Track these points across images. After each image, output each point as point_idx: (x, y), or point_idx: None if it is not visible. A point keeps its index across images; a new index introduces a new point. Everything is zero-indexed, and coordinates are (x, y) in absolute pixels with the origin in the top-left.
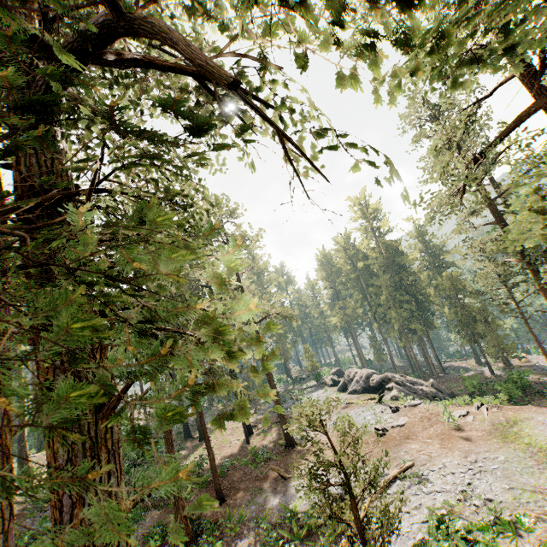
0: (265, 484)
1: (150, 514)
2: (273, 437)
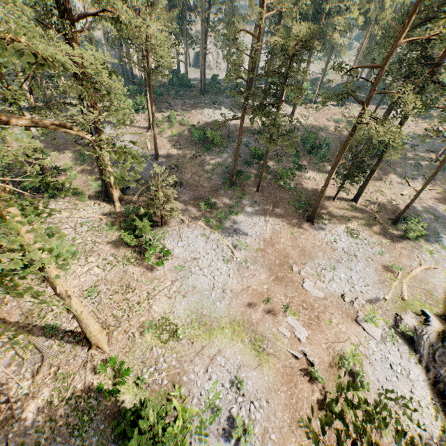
0: (267, 206)
1: (253, 169)
2: (339, 213)
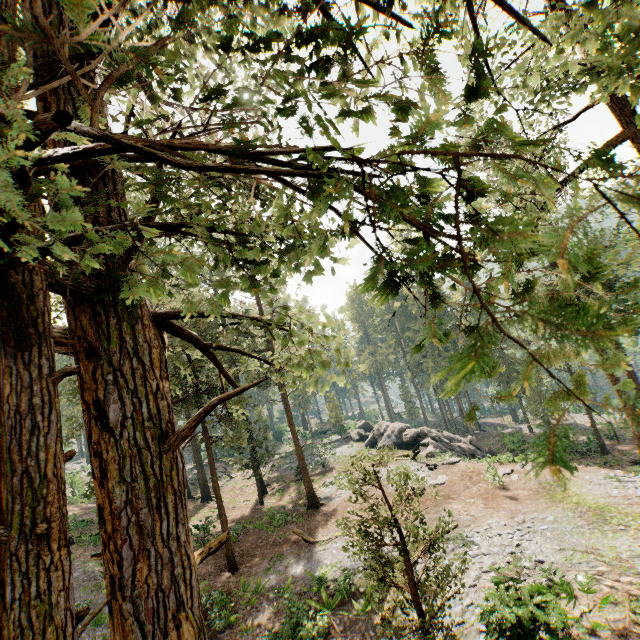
0: (285, 549)
1: None
2: (291, 497)
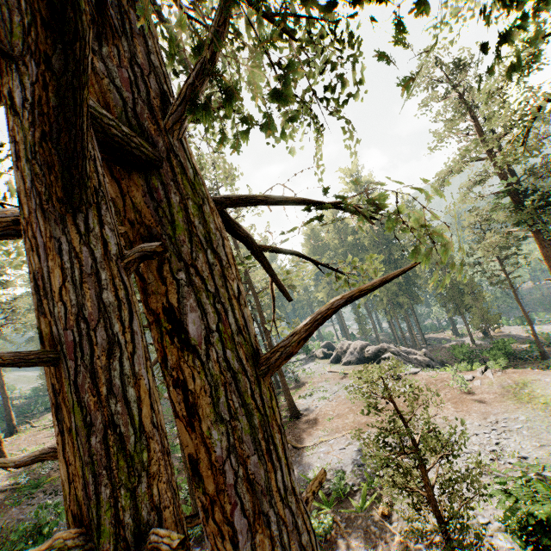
0: None
1: None
2: None
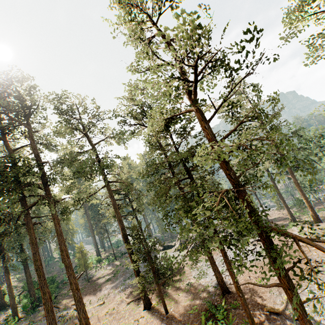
0: None
1: None
2: (184, 296)
